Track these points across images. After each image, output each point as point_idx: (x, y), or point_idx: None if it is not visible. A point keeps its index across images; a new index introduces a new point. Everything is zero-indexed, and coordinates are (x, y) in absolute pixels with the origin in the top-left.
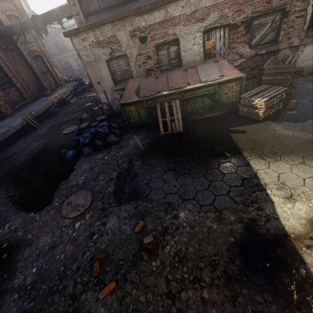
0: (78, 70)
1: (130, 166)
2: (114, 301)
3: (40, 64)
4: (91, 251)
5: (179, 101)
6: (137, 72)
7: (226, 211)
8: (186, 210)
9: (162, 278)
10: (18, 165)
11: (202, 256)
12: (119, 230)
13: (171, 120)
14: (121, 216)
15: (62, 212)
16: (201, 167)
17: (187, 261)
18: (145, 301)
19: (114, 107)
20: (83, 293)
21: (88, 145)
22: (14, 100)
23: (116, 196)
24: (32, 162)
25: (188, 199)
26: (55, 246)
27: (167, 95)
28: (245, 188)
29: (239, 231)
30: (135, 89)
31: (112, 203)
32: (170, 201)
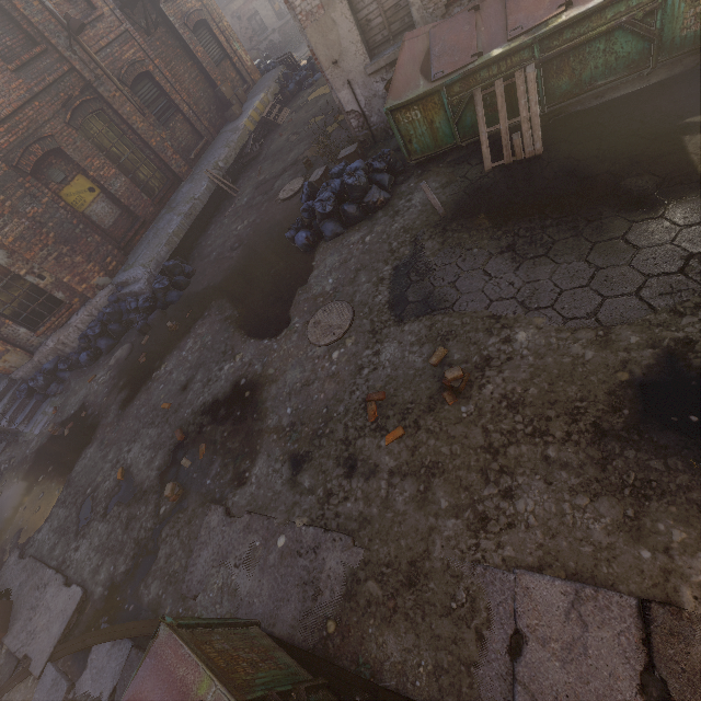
0: (279, 31)
1: (417, 252)
2: (403, 451)
3: (207, 43)
4: (362, 391)
5: (535, 69)
6: (422, 4)
7: (624, 326)
8: (531, 328)
9: (477, 428)
10: (224, 268)
11: (553, 401)
12: (403, 363)
13: (514, 125)
14: (405, 341)
15: (309, 338)
16: (579, 237)
17: (524, 407)
18: (450, 453)
19: (373, 118)
20: (358, 439)
21: (332, 217)
22: (185, 143)
23: (393, 310)
24: (243, 260)
25: (537, 309)
26: (309, 383)
27: (504, 57)
28: (687, 278)
29: (644, 362)
30: (420, 61)
31: (387, 322)
32: (499, 313)
